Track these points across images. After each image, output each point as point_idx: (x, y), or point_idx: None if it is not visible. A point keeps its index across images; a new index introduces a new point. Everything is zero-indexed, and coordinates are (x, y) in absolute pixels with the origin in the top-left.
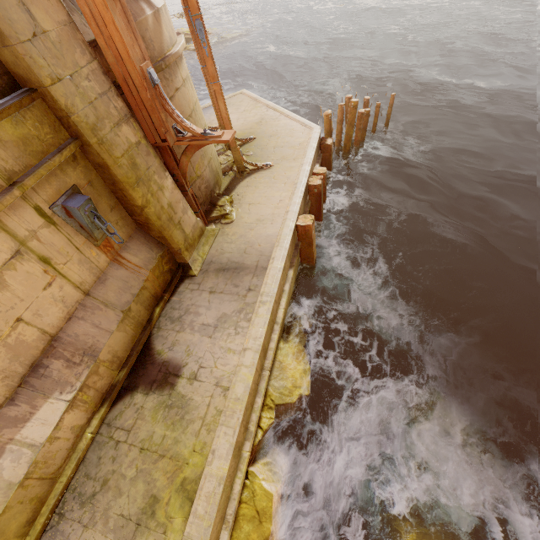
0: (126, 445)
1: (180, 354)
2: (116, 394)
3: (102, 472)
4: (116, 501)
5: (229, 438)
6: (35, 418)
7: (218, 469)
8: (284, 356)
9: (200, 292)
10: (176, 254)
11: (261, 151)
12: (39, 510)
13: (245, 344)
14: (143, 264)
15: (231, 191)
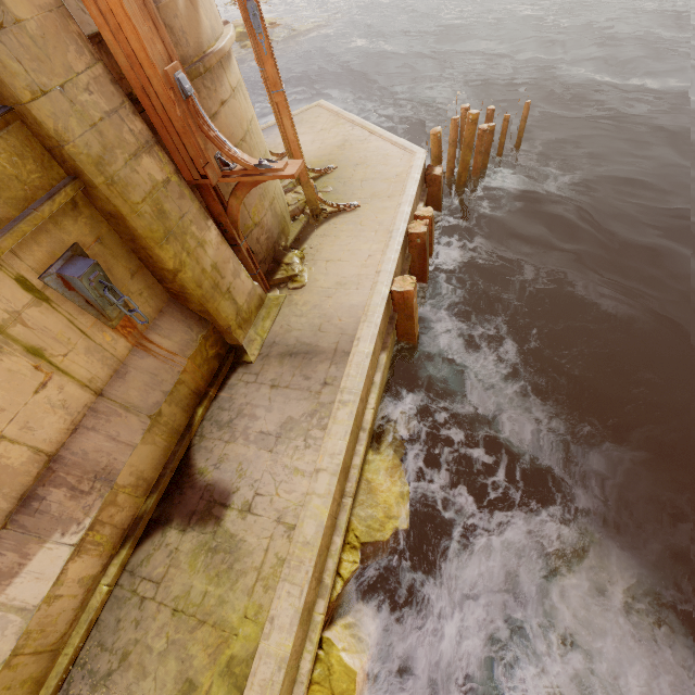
0: (153, 604)
1: (229, 475)
2: (143, 529)
3: (121, 642)
4: (139, 685)
5: (293, 600)
6: (27, 570)
7: (277, 646)
8: (374, 473)
9: (258, 386)
10: (226, 333)
11: (344, 186)
12: (35, 694)
13: (318, 463)
14: (179, 349)
15: (302, 243)
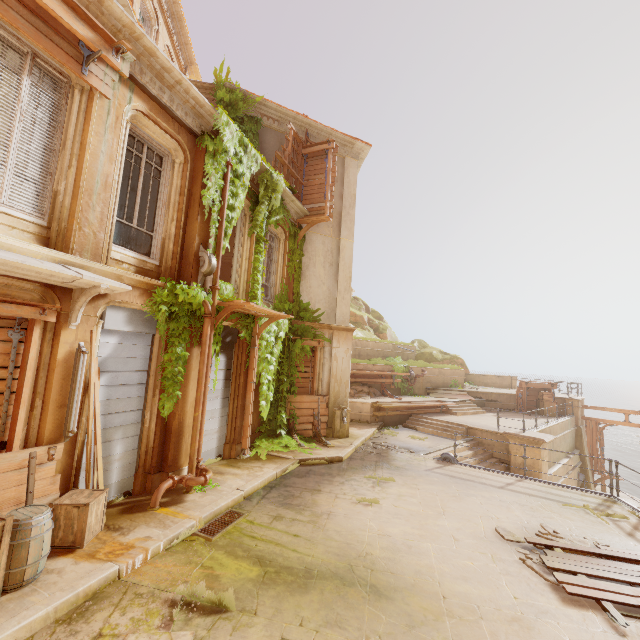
0: None
1: None
2: None
3: None
4: None
5: None
6: None
7: None
8: None
9: None
10: None
11: None
12: None
13: None
14: None
15: None
